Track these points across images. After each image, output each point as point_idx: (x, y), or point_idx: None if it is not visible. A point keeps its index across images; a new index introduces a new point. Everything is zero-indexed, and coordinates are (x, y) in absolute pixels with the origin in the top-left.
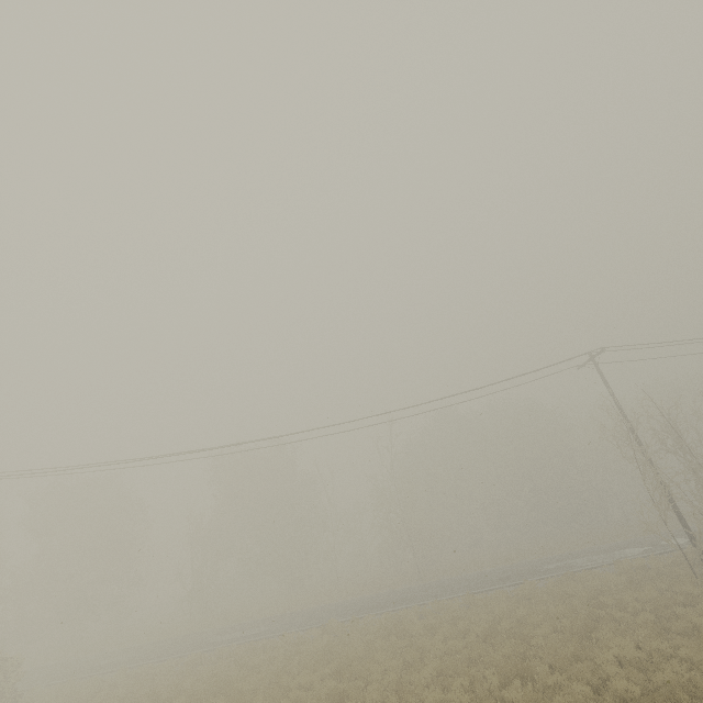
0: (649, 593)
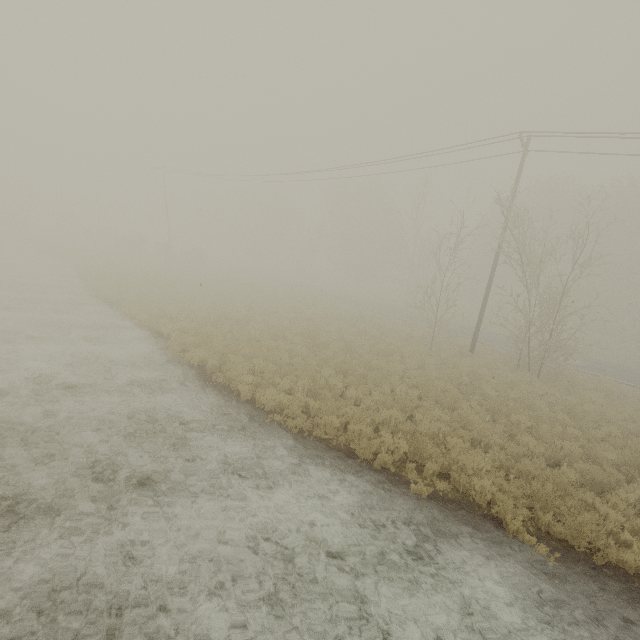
0: (377, 333)
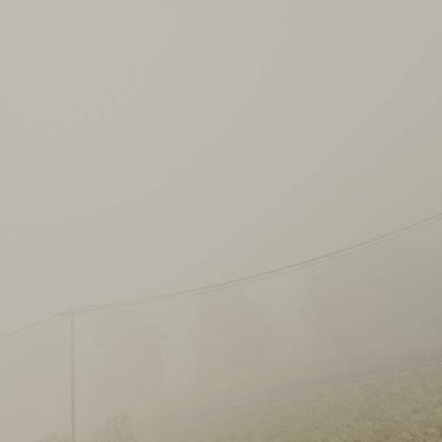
0: None
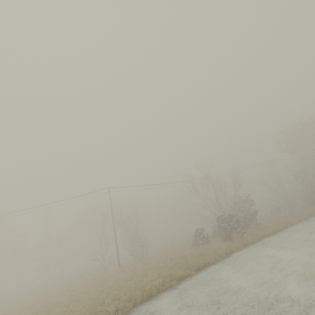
0: (79, 285)
